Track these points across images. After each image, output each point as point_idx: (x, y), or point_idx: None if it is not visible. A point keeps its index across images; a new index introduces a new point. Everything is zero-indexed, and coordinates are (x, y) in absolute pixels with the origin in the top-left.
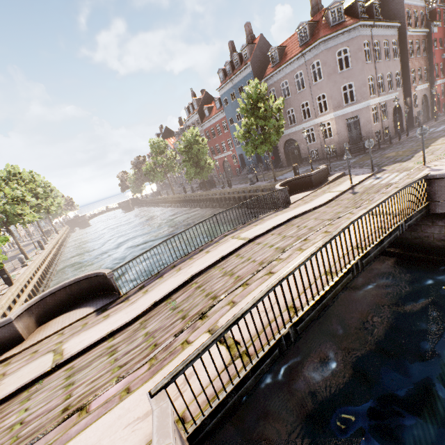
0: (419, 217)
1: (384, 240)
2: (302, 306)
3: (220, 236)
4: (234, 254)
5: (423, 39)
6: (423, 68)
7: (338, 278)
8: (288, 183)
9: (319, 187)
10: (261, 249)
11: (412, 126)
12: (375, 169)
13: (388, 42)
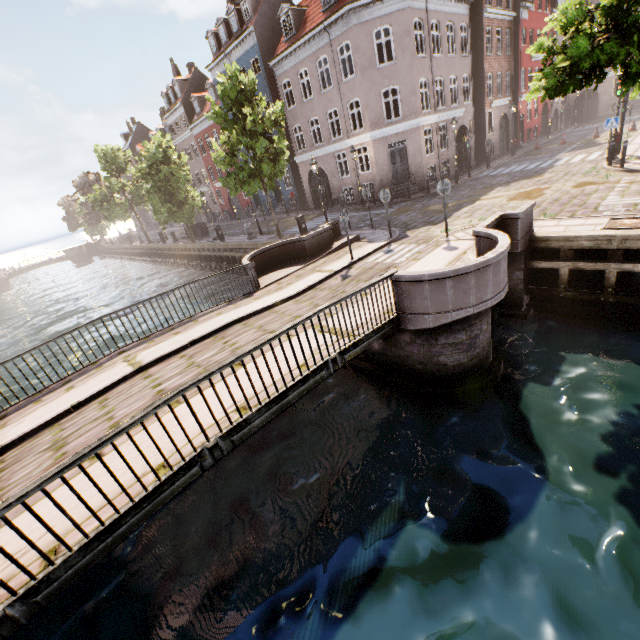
0: (377, 339)
1: (288, 392)
2: (50, 560)
3: (113, 353)
4: (101, 398)
5: (509, 27)
6: (505, 73)
7: (162, 482)
8: (271, 250)
9: (314, 259)
10: (140, 392)
11: (485, 161)
12: (396, 234)
13: (454, 25)
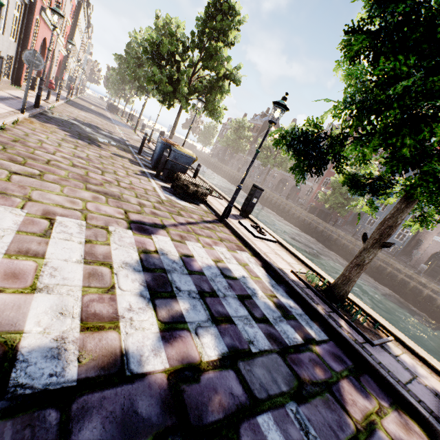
0: None
1: None
2: None
3: None
4: None
5: None
6: None
7: None
8: None
9: None
10: None
11: None
12: None
13: None
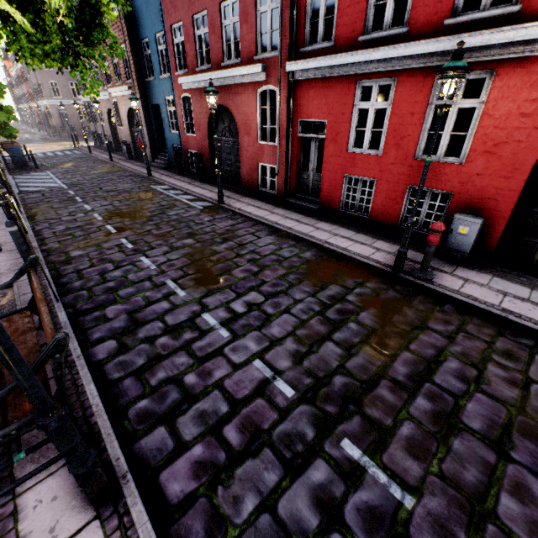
0: None
1: None
2: None
3: None
4: None
5: None
6: None
7: None
8: None
9: None
10: None
11: None
12: None
13: None
